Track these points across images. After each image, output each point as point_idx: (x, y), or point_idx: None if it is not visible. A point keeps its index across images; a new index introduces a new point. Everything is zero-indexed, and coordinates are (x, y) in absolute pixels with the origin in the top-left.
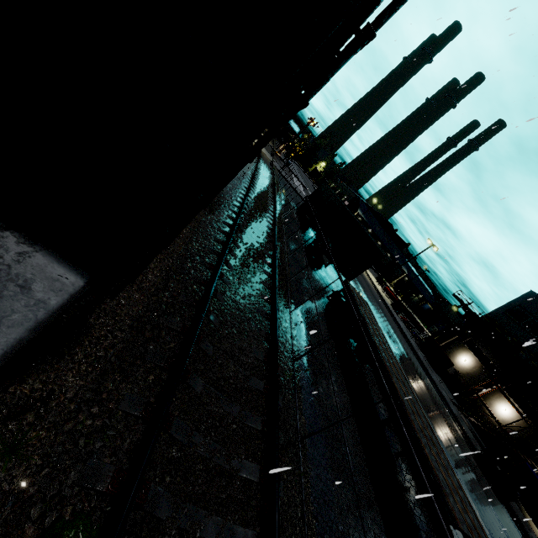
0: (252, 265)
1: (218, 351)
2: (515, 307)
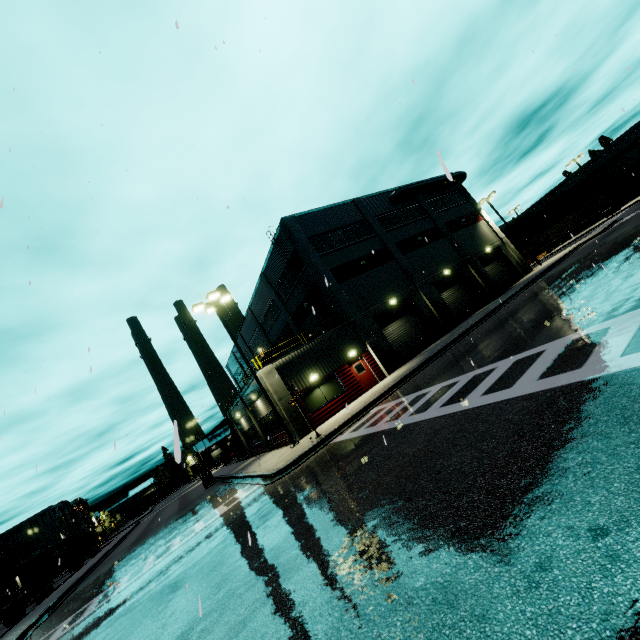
0: None
1: None
2: (235, 378)
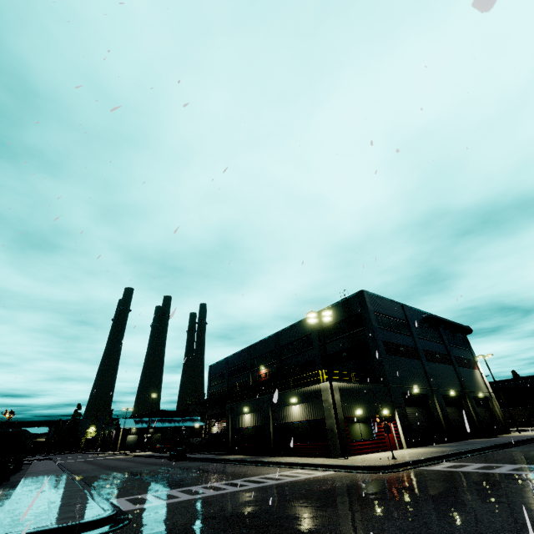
0: None
1: None
2: (211, 379)
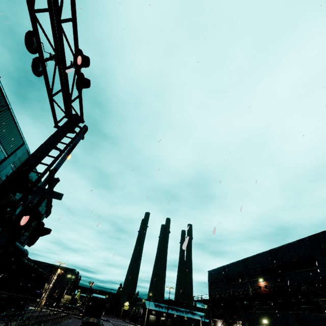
0: (31, 322)
1: (13, 323)
2: (210, 282)
